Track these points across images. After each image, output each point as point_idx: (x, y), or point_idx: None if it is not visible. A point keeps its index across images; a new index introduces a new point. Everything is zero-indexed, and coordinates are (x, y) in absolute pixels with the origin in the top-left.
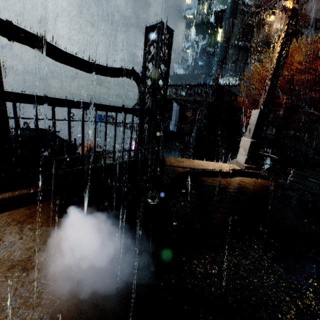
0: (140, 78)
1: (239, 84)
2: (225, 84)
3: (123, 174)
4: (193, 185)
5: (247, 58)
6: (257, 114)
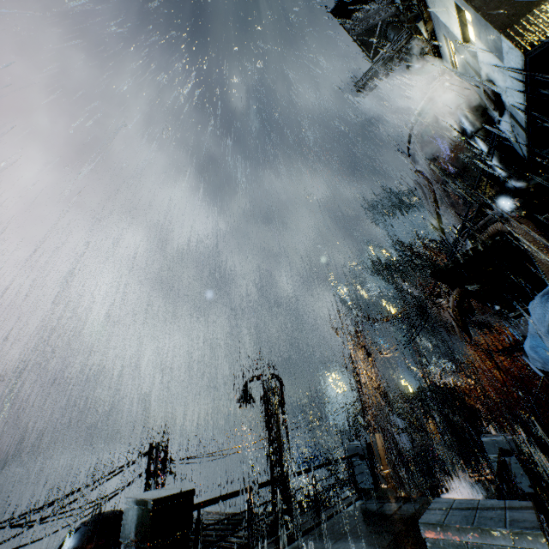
0: (414, 426)
1: (456, 368)
2: (439, 372)
3: (439, 488)
4: (482, 489)
5: (447, 338)
6: (493, 427)
